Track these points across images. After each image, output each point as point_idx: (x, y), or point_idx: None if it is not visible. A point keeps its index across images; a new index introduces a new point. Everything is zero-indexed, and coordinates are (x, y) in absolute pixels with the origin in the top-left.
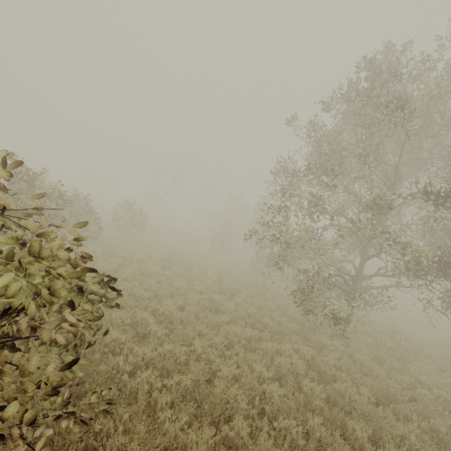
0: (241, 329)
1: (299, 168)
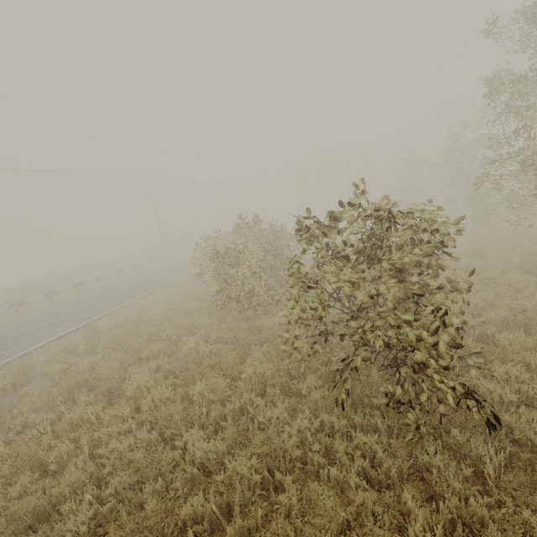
0: (520, 276)
1: (529, 67)
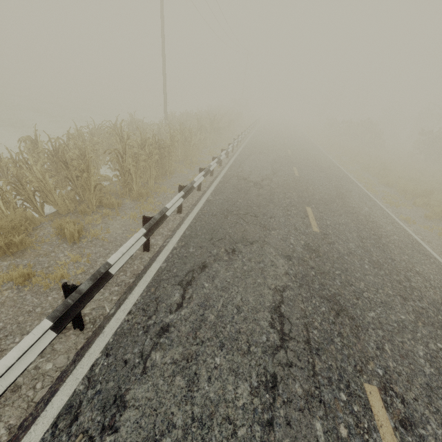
0: None
1: None
